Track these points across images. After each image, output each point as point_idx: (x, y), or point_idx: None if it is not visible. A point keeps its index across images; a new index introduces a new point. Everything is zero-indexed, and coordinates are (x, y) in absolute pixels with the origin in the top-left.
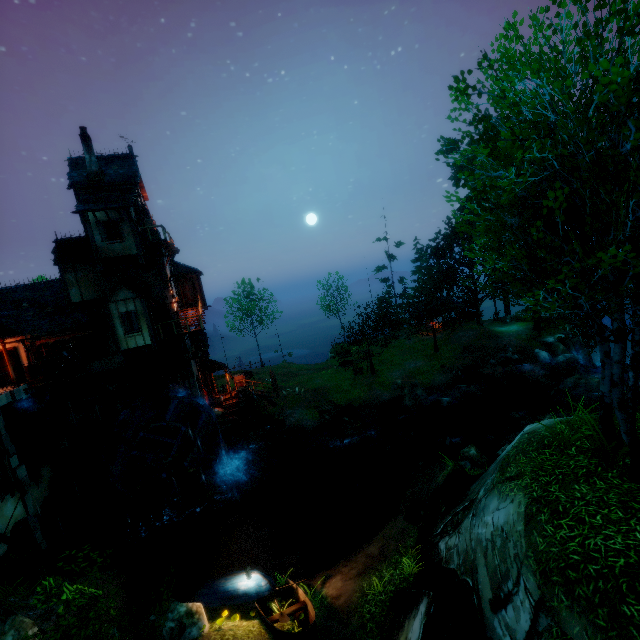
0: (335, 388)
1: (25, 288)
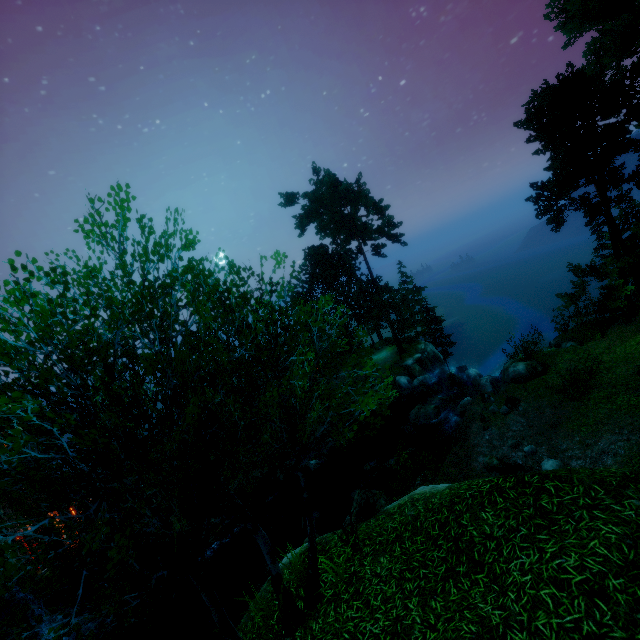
0: None
1: None
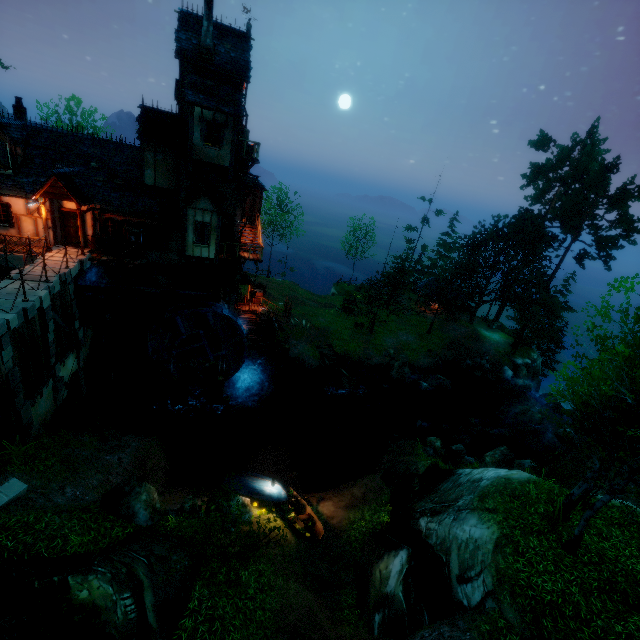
0: (336, 334)
1: (93, 142)
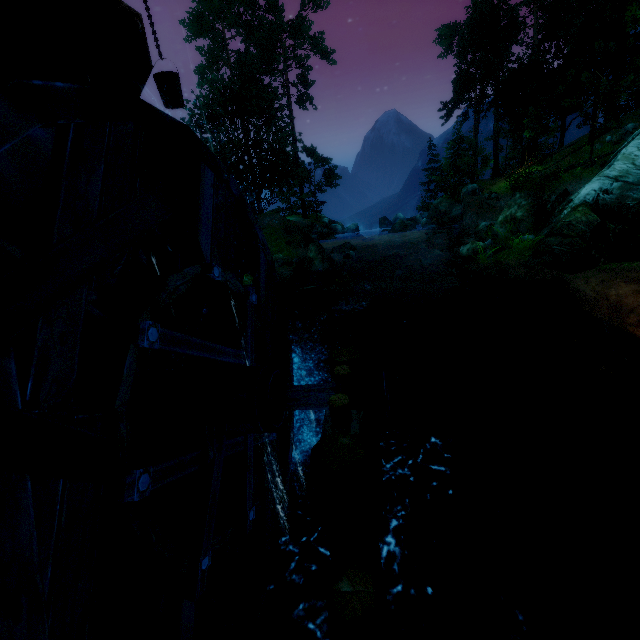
0: None
1: None
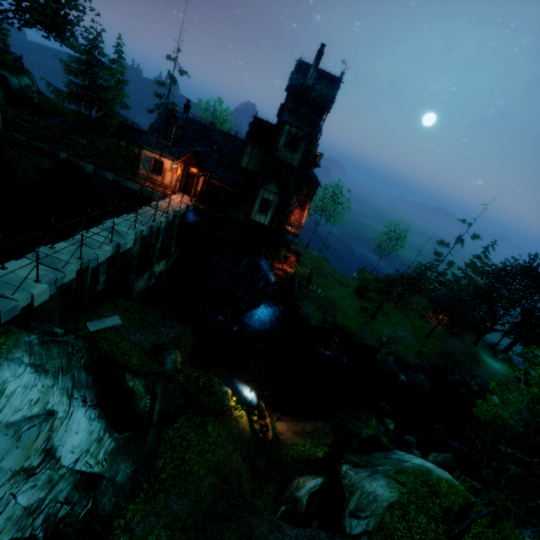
0: (342, 309)
1: (219, 133)
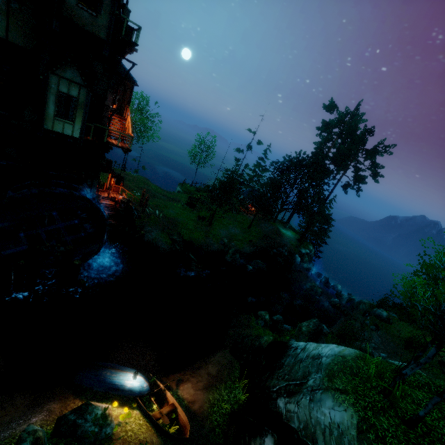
0: (184, 224)
1: None
